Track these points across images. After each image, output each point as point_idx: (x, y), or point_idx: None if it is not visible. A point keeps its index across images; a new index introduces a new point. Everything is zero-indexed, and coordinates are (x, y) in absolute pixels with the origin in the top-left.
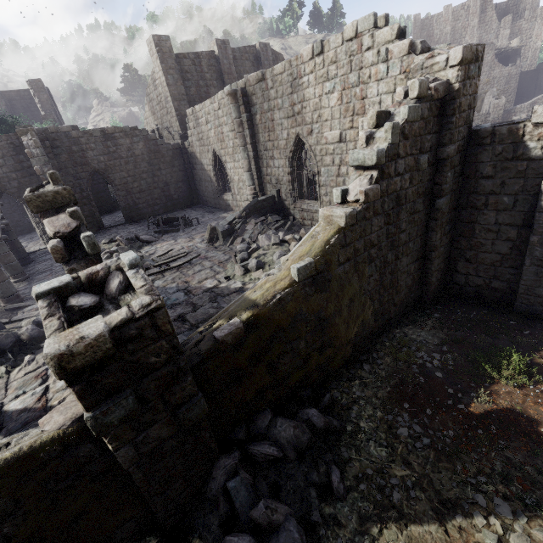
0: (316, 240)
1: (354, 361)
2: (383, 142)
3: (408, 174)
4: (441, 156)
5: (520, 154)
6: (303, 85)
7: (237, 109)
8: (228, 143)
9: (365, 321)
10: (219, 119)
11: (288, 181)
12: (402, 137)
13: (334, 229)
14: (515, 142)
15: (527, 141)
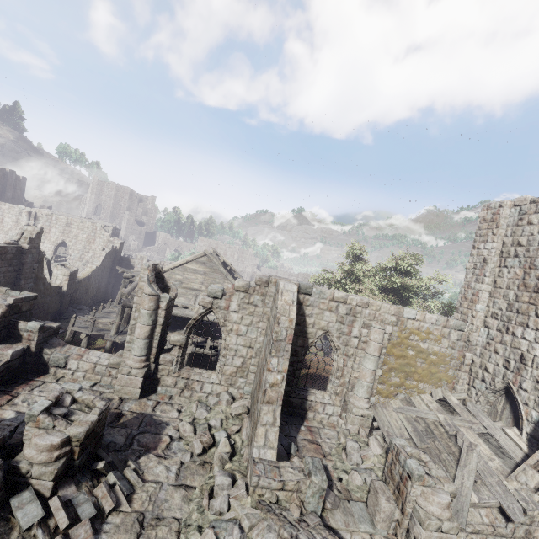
0: (89, 270)
1: (89, 306)
2: (104, 254)
3: (108, 262)
4: (115, 260)
5: (130, 265)
6: (72, 227)
7: (30, 218)
8: (6, 226)
9: (93, 296)
10: (4, 213)
11: (51, 254)
12: (108, 254)
13: (93, 269)
14: (129, 262)
15: (131, 262)
